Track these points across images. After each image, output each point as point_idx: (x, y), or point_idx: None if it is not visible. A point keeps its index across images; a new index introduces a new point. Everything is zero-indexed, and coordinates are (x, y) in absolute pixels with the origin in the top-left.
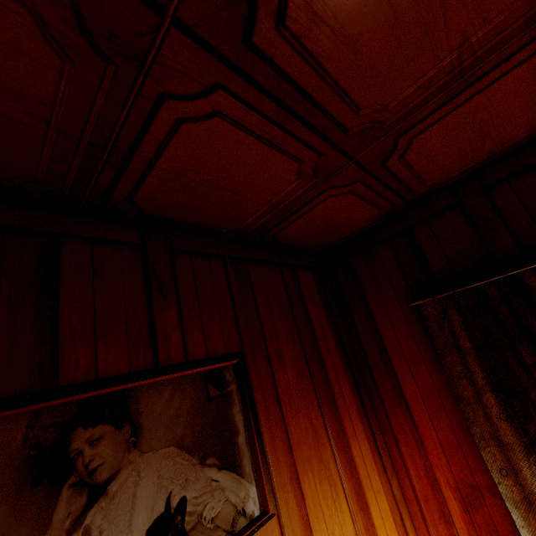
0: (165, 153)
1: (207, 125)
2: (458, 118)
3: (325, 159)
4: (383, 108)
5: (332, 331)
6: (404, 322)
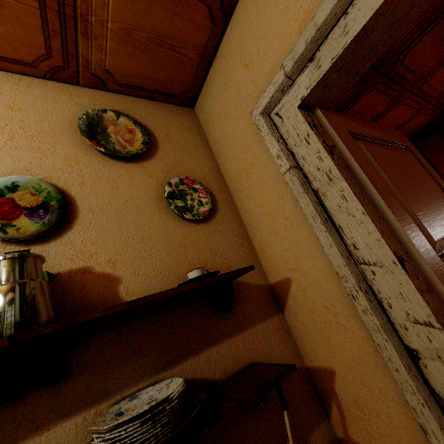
0: (384, 117)
1: (399, 107)
2: None
3: (421, 106)
4: (443, 88)
5: None
6: None
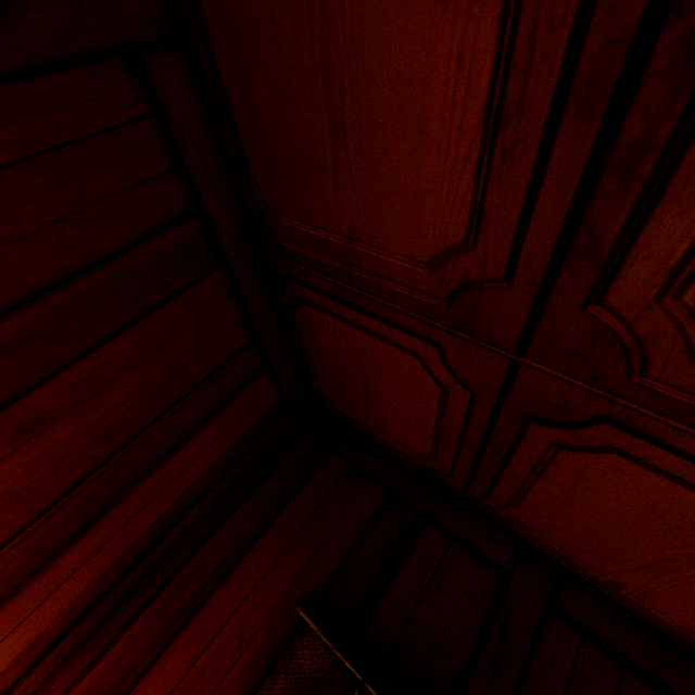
0: None
1: None
2: (694, 515)
3: (500, 293)
4: None
5: (186, 493)
6: (265, 612)
